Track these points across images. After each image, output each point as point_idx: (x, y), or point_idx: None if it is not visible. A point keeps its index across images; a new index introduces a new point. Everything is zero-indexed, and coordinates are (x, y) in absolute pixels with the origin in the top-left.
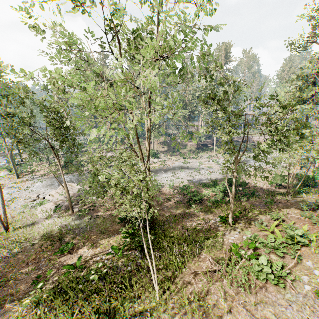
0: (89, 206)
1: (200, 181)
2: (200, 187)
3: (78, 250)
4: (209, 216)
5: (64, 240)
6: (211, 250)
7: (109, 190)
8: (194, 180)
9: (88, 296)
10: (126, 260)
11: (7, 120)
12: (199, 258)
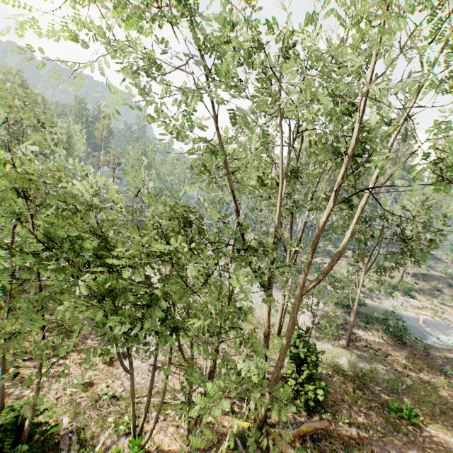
0: (363, 345)
1: None
2: None
3: (424, 427)
4: None
5: (374, 392)
6: None
7: None
8: None
9: None
10: None
11: None
12: None
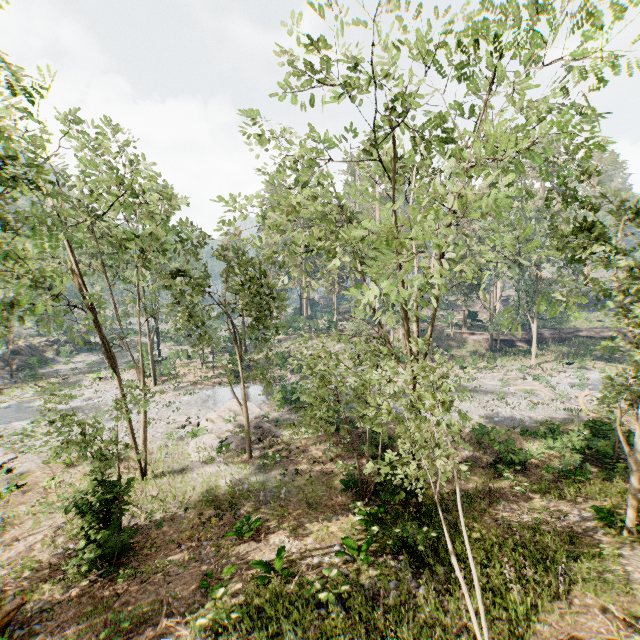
0: (279, 449)
1: (510, 421)
2: (513, 434)
3: (268, 536)
4: (558, 505)
5: (240, 512)
6: (597, 589)
7: (365, 412)
8: (495, 417)
9: (324, 637)
10: (381, 575)
11: (172, 281)
12: (571, 605)
